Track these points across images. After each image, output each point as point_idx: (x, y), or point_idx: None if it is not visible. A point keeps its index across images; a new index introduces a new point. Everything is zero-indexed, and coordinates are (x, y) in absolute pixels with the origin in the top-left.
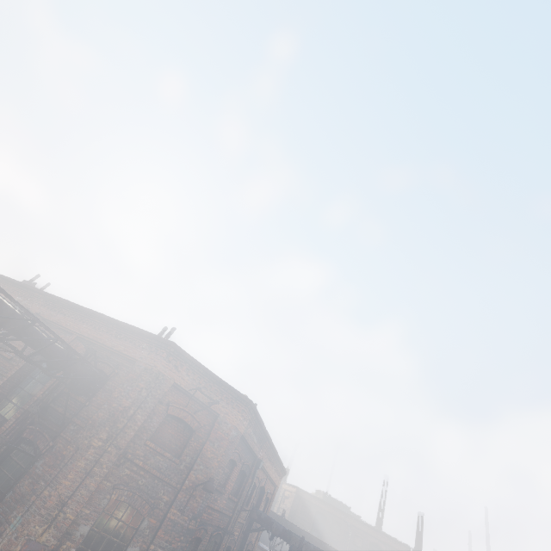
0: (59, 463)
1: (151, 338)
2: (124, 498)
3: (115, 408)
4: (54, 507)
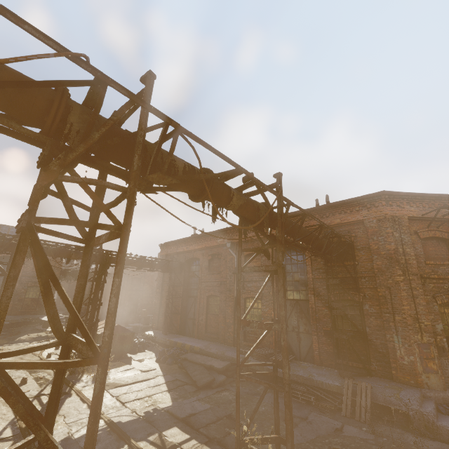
0: (385, 301)
1: (358, 200)
2: (446, 300)
3: (387, 254)
4: (413, 323)
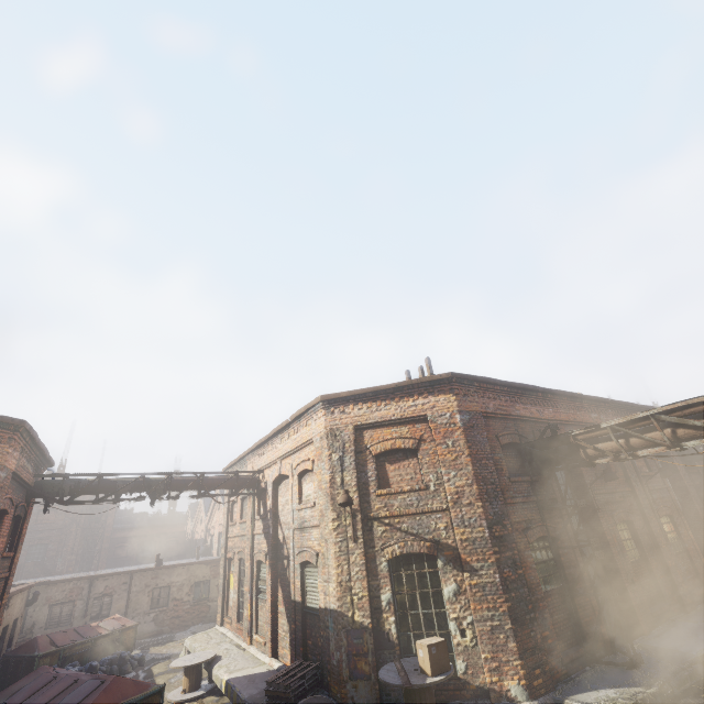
0: None
1: None
2: None
3: None
4: None
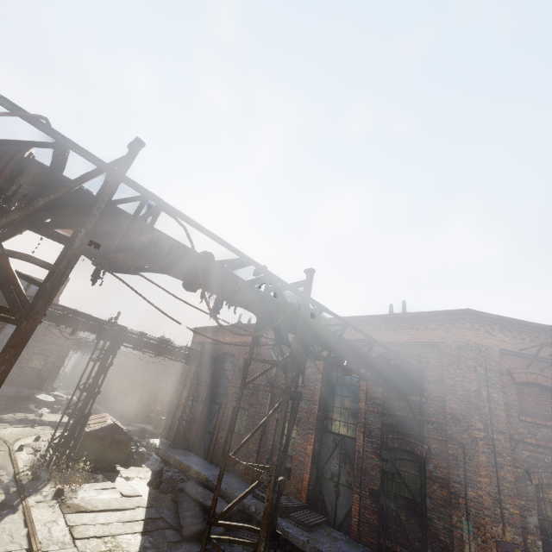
0: (455, 463)
1: (435, 316)
2: (545, 481)
3: (464, 395)
4: (493, 506)
